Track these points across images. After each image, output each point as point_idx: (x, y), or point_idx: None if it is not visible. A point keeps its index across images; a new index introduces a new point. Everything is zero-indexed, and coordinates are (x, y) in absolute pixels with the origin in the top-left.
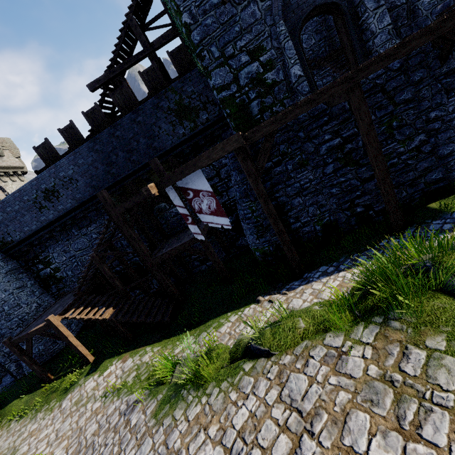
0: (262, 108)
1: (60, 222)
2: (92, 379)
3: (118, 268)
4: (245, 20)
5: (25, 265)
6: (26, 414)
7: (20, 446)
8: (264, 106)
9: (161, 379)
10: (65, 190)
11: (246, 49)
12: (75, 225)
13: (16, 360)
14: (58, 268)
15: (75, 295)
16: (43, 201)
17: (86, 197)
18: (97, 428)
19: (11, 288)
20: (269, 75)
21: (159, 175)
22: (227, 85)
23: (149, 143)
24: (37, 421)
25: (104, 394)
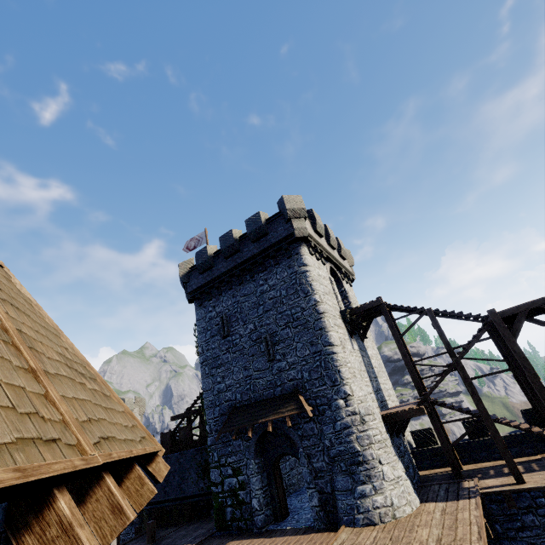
0: (233, 517)
1: None
2: None
3: None
4: (235, 447)
5: None
6: None
7: None
8: (235, 516)
9: None
10: None
11: (232, 465)
12: None
13: None
14: None
15: None
16: None
17: None
18: None
19: None
20: (241, 493)
21: (148, 538)
22: (217, 483)
23: (180, 482)
24: None
25: None
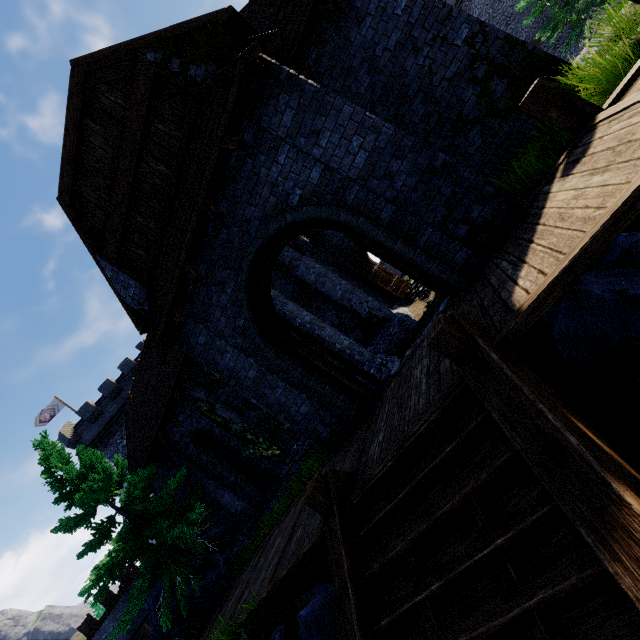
0: None
1: None
2: None
3: None
4: None
5: None
6: None
7: None
8: None
9: None
10: None
11: None
12: None
13: None
14: None
15: None
16: None
17: None
18: None
19: None
20: None
21: None
22: None
23: None
24: None
25: None
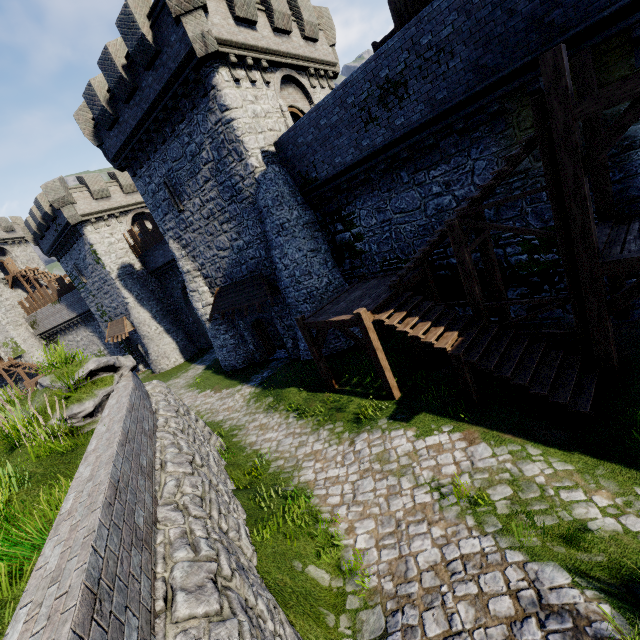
0: None
1: (389, 154)
2: (402, 433)
3: (454, 260)
4: None
5: (321, 220)
6: (306, 417)
7: (304, 463)
8: None
9: (621, 581)
10: (420, 82)
11: None
12: (409, 162)
13: (293, 338)
14: (361, 235)
15: (392, 287)
16: (375, 107)
17: (455, 97)
18: (441, 562)
19: (305, 248)
20: None
21: None
22: None
23: None
24: (320, 439)
25: (434, 483)
